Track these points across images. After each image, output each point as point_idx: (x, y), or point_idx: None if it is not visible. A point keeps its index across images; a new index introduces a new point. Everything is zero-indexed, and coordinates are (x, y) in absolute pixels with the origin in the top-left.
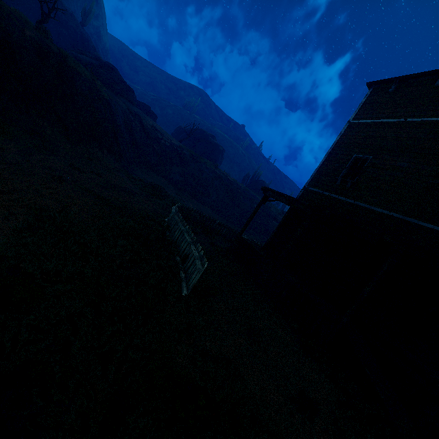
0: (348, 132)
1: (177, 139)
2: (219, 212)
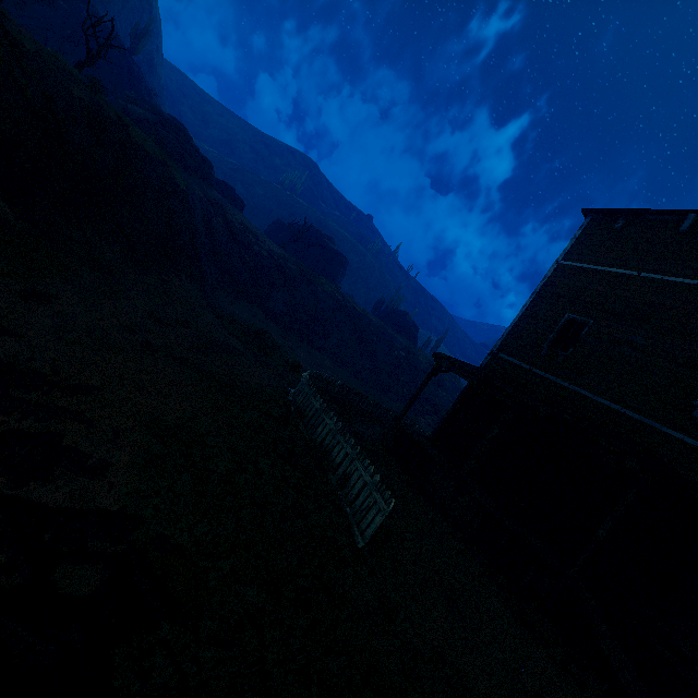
0: (556, 278)
1: (273, 240)
2: (343, 363)
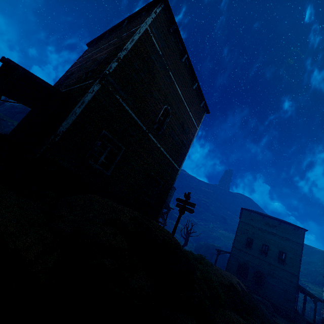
0: (72, 66)
1: None
2: None
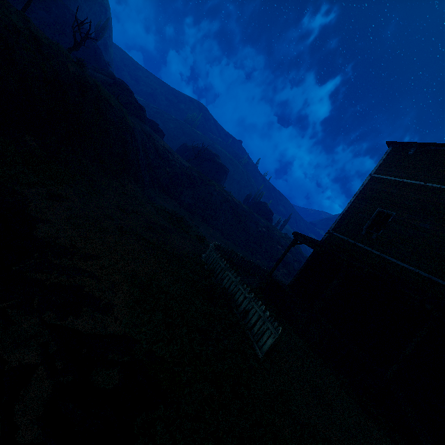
0: (370, 185)
1: (181, 156)
2: (227, 235)
